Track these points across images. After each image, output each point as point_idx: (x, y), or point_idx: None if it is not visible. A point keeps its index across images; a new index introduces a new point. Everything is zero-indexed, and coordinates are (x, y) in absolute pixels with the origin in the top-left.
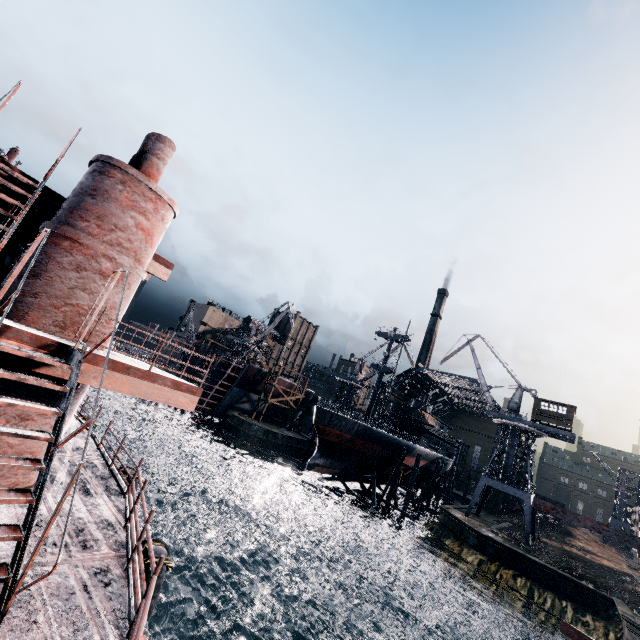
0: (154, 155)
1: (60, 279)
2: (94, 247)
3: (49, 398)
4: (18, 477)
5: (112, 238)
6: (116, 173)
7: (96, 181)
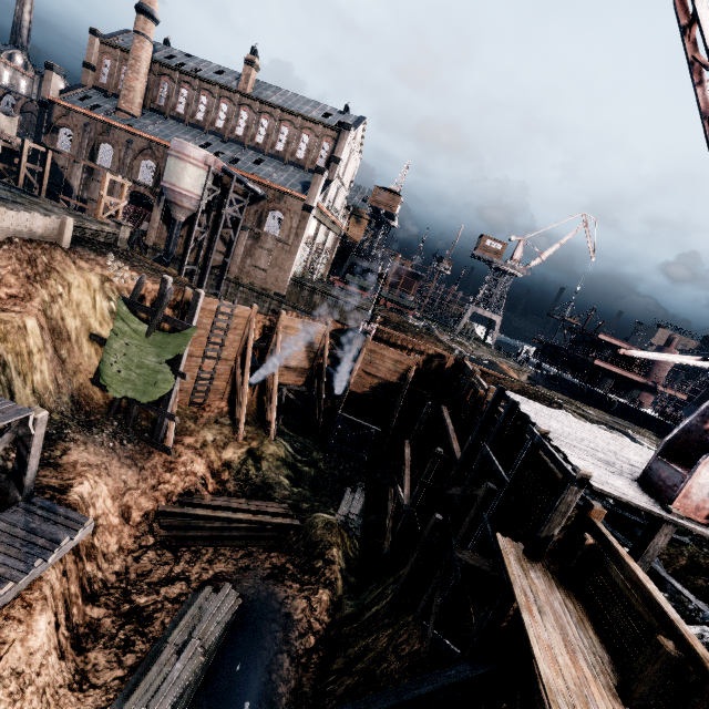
0: (673, 342)
1: (655, 372)
2: (661, 365)
3: (652, 393)
4: (647, 406)
5: (664, 363)
6: (665, 349)
7: (661, 352)
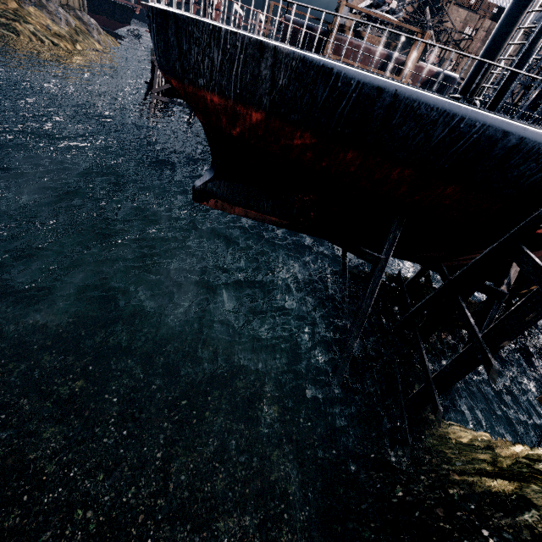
0: None
1: None
2: None
3: None
4: None
5: None
6: None
7: None
